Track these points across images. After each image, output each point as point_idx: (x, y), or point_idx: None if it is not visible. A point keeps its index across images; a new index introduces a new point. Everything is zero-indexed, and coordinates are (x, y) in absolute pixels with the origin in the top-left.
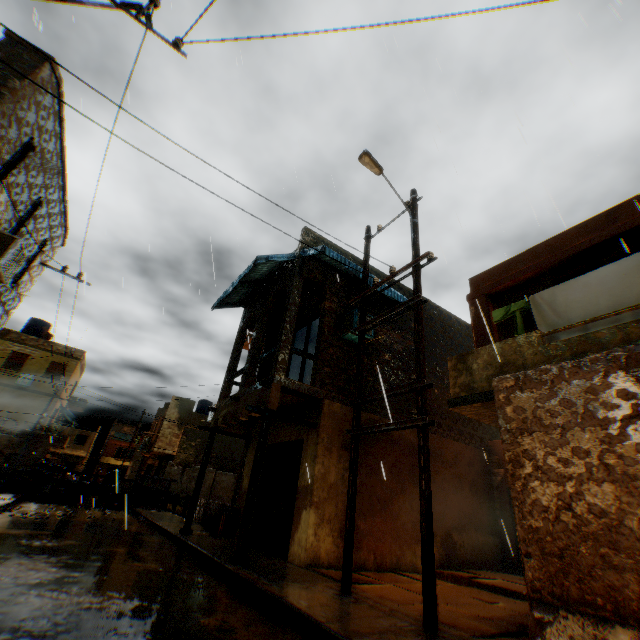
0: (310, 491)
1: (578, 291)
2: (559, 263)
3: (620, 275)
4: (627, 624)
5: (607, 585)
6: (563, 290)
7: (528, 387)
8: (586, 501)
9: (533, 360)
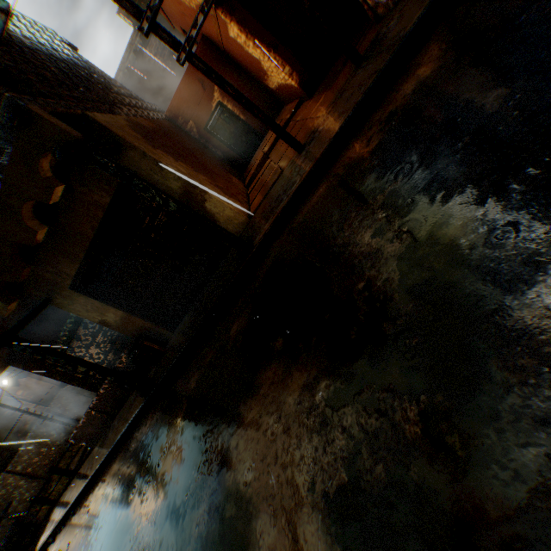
0: (193, 187)
1: None
2: None
3: None
4: None
5: None
6: None
7: None
8: None
9: None
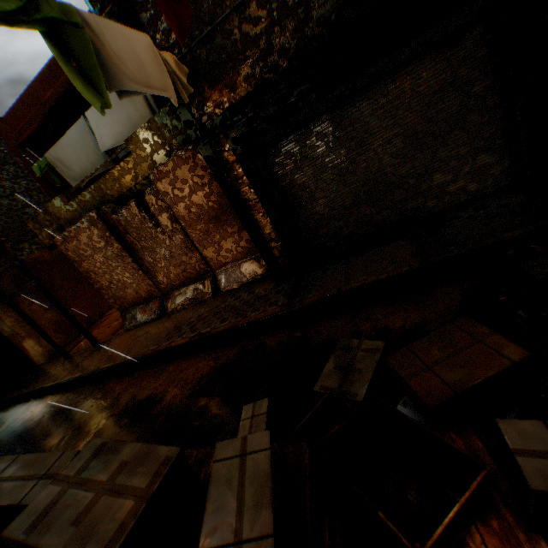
0: (18, 334)
1: (69, 150)
2: (50, 114)
3: (81, 138)
4: (140, 305)
5: (132, 299)
6: (61, 149)
7: (71, 241)
8: (114, 278)
9: (69, 215)
